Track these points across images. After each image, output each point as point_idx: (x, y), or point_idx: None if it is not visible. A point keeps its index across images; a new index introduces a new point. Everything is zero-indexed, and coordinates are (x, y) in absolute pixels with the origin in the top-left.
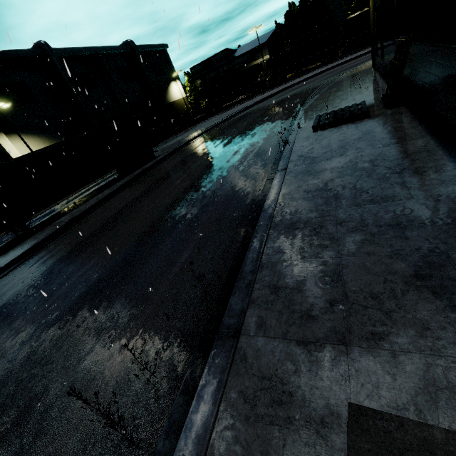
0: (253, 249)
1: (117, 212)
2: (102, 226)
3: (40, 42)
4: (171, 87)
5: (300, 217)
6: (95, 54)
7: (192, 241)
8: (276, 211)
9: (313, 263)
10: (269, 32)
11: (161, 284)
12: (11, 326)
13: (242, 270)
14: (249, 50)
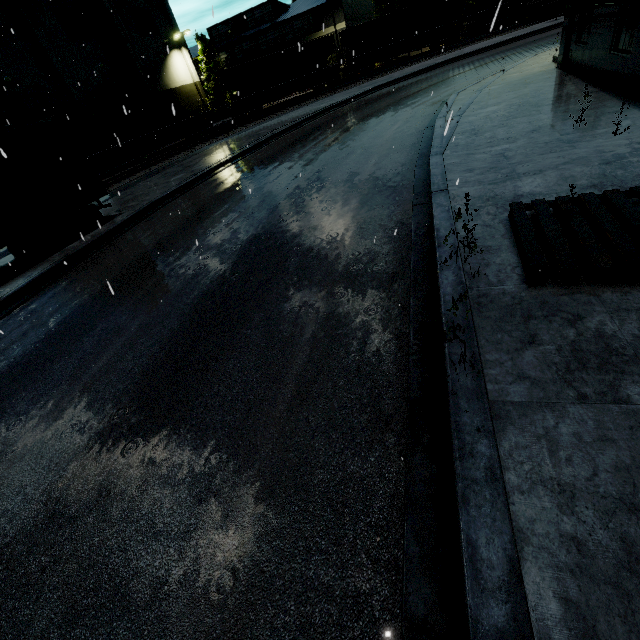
0: None
1: None
2: None
3: None
4: (171, 60)
5: None
6: None
7: None
8: None
9: None
10: None
11: None
12: None
13: None
14: (311, 9)
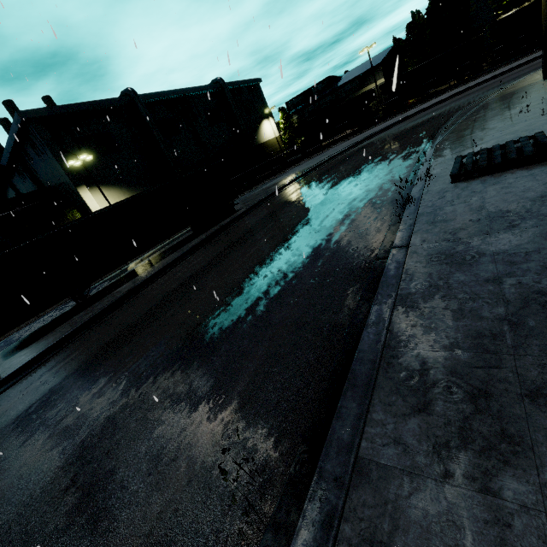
0: (344, 417)
1: (179, 286)
2: (157, 305)
3: (127, 89)
4: (262, 126)
5: (437, 357)
6: (182, 96)
7: (254, 357)
8: (389, 331)
9: (477, 506)
10: (385, 51)
11: (196, 437)
12: (19, 450)
13: (320, 468)
14: (357, 76)
